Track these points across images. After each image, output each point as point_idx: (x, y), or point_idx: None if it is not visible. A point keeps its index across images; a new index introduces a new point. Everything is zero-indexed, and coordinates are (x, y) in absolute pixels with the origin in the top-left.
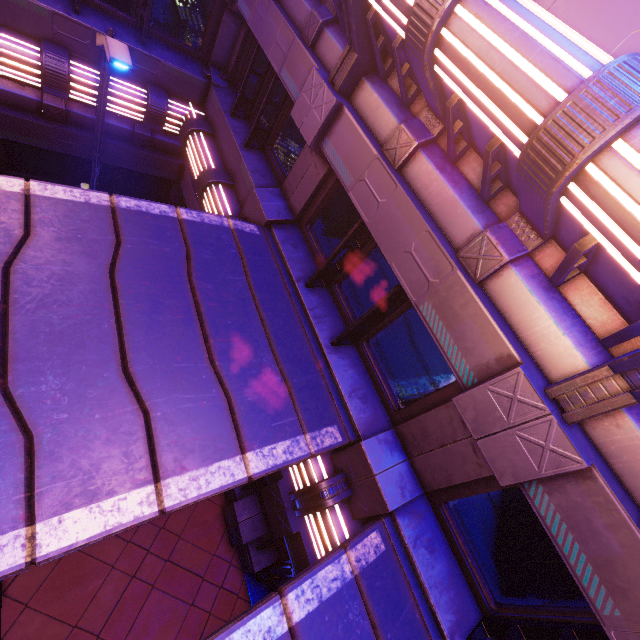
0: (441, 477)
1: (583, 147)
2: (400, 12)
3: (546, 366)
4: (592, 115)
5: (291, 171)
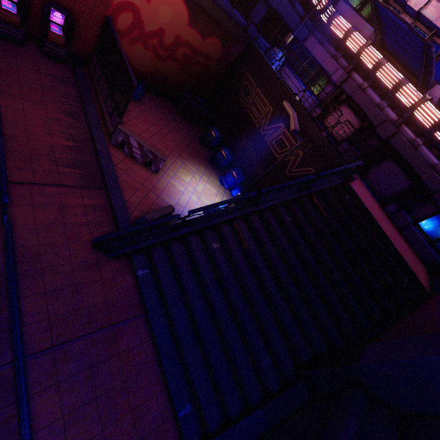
0: None
1: None
2: None
3: None
4: None
5: None
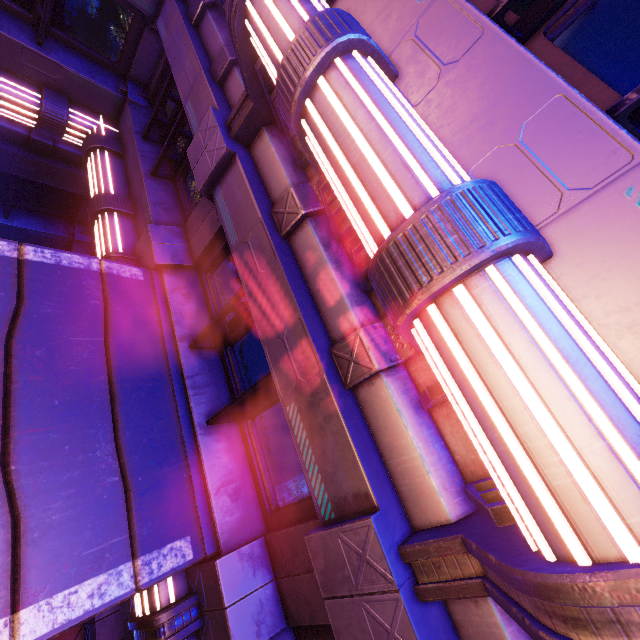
0: (305, 611)
1: (421, 286)
2: (275, 70)
3: (410, 507)
4: (431, 248)
5: (194, 211)
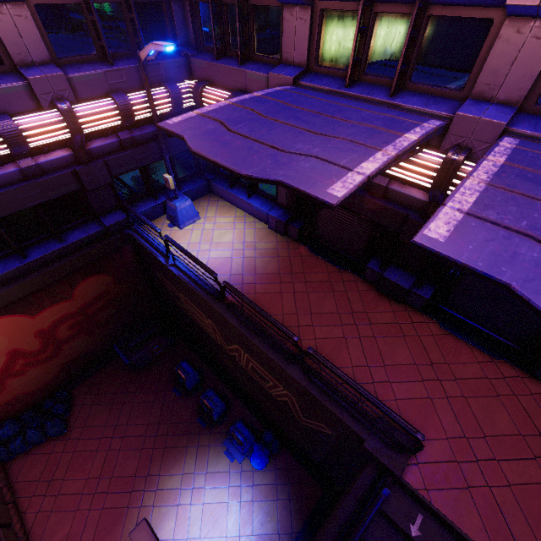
0: (524, 83)
1: None
2: None
3: None
4: None
5: (283, 43)
